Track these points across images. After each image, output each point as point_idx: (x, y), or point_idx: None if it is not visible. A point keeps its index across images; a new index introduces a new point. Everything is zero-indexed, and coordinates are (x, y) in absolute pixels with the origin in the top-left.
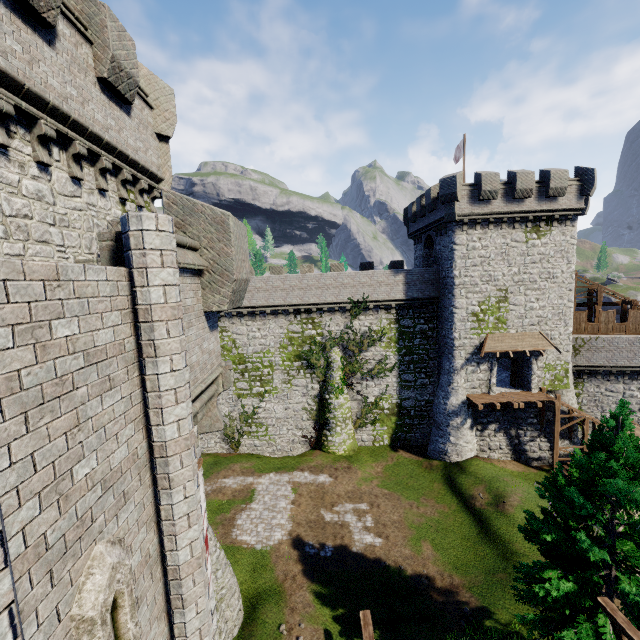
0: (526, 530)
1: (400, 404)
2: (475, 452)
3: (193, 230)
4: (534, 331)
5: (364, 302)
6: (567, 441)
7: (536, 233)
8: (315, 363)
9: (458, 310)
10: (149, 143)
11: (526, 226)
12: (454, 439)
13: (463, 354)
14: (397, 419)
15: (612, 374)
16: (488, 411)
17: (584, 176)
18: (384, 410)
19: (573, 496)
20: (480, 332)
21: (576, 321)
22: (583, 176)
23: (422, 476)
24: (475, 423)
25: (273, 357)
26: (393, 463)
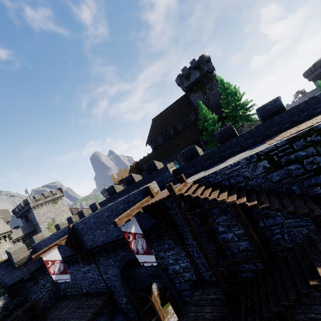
0: None
1: None
2: None
3: None
4: None
5: None
6: None
7: (55, 203)
8: None
9: (42, 229)
10: None
11: (52, 203)
12: None
13: None
14: None
15: None
16: None
17: (60, 189)
18: None
19: None
20: (51, 231)
21: None
22: (60, 189)
23: None
24: None
25: None
26: None
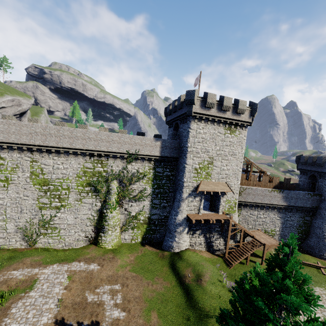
0: (221, 321)
1: (150, 217)
2: (188, 246)
3: None
4: (223, 181)
5: (136, 154)
6: (232, 240)
7: (229, 130)
8: (100, 189)
9: (188, 166)
10: None
11: (225, 126)
12: (178, 239)
13: (188, 191)
14: (147, 226)
15: (253, 206)
16: (197, 223)
17: (253, 106)
18: (140, 220)
19: (260, 306)
20: (197, 179)
21: (241, 178)
22: (252, 106)
23: (157, 262)
24: (189, 230)
25: (70, 183)
26: (141, 254)
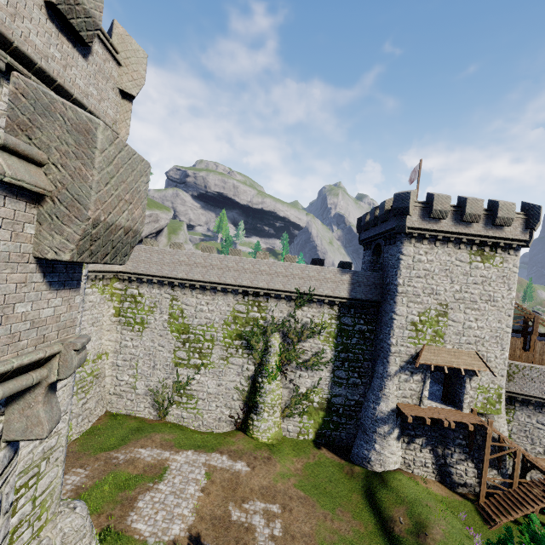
0: None
1: (330, 400)
2: (399, 465)
3: (42, 136)
4: (470, 350)
5: (309, 294)
6: (495, 470)
7: (480, 256)
8: (254, 345)
9: (398, 317)
10: (107, 94)
11: (471, 248)
12: (379, 447)
13: (398, 361)
14: (325, 414)
15: (544, 406)
16: (417, 423)
17: (530, 211)
18: (313, 403)
19: None
20: (417, 342)
21: (511, 347)
22: (529, 211)
23: (342, 482)
24: (402, 434)
25: (216, 332)
26: (314, 461)
